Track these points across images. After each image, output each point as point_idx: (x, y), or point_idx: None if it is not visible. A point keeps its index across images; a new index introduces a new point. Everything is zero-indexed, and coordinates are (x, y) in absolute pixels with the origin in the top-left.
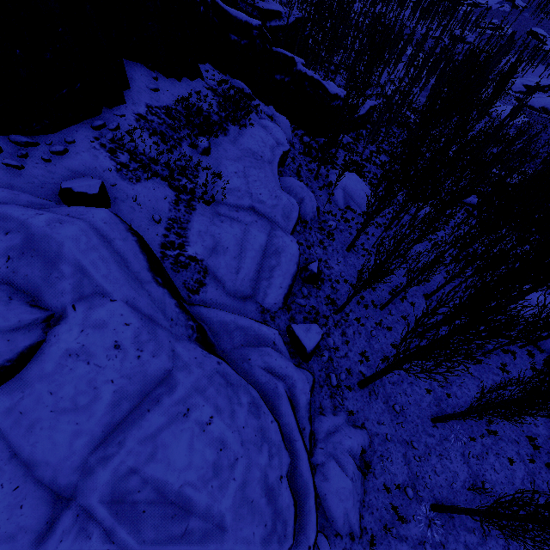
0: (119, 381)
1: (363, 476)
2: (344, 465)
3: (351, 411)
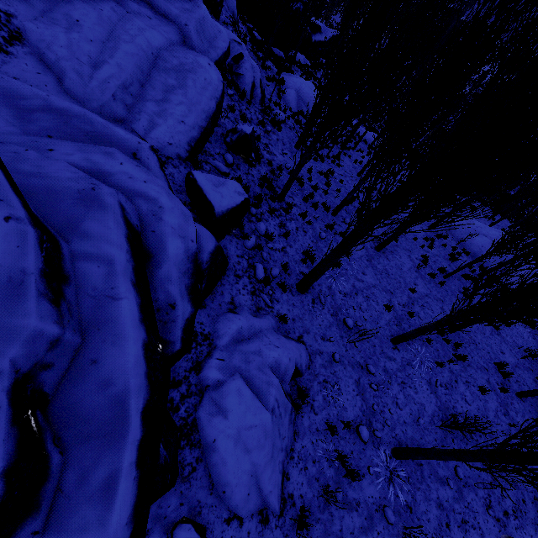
0: None
1: (295, 409)
2: (260, 388)
3: (283, 316)
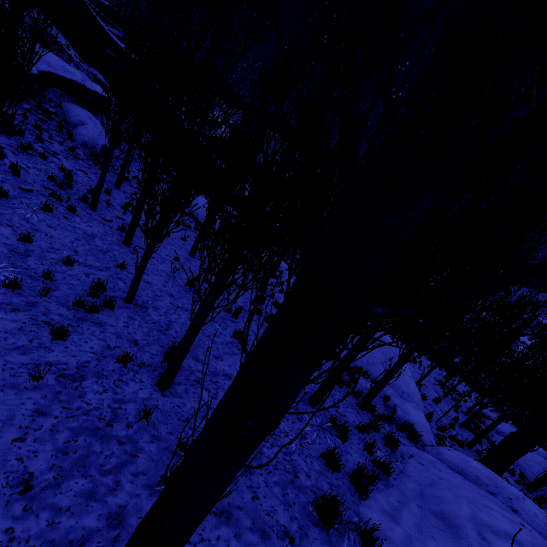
0: None
1: None
2: None
3: None
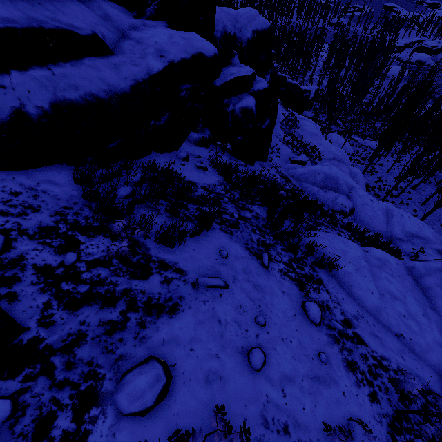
0: (379, 209)
1: None
2: None
3: None
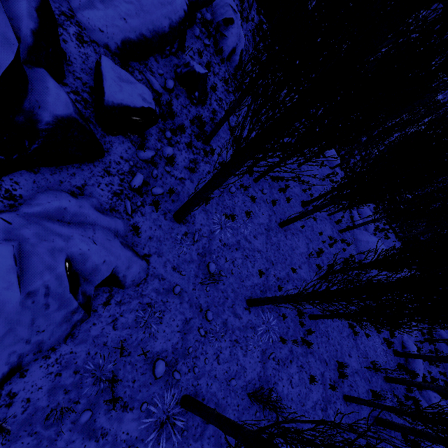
0: None
1: (84, 312)
2: (33, 266)
3: (137, 228)
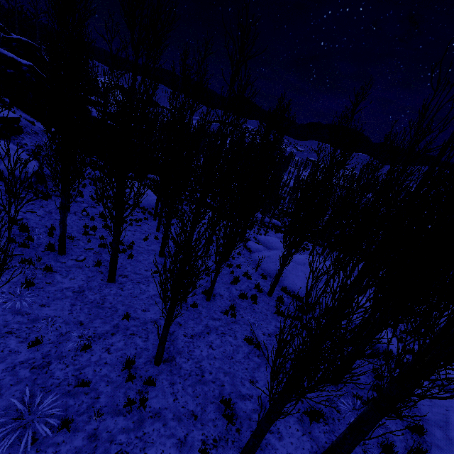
0: None
1: None
2: None
3: None
